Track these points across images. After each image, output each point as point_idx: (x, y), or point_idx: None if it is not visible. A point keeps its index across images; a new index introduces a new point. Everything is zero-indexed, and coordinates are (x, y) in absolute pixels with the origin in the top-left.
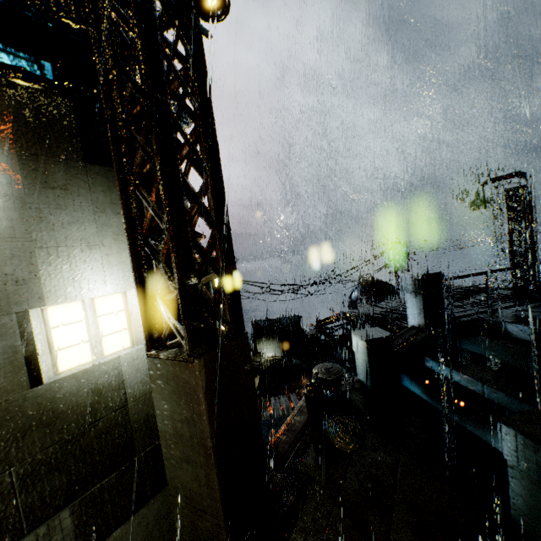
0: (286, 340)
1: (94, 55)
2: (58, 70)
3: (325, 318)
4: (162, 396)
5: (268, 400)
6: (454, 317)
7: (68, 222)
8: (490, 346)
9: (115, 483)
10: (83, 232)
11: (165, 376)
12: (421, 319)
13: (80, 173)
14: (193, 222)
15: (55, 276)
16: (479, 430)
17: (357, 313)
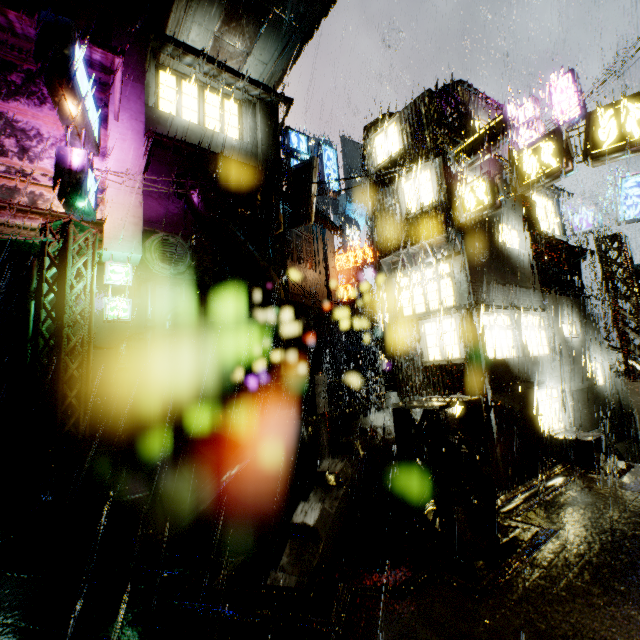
0: None
1: (572, 278)
2: (559, 284)
3: None
4: (636, 395)
5: None
6: None
7: (591, 337)
8: None
9: (612, 427)
10: (593, 340)
11: (639, 388)
12: None
13: (590, 322)
14: (632, 338)
15: (592, 354)
16: None
17: None
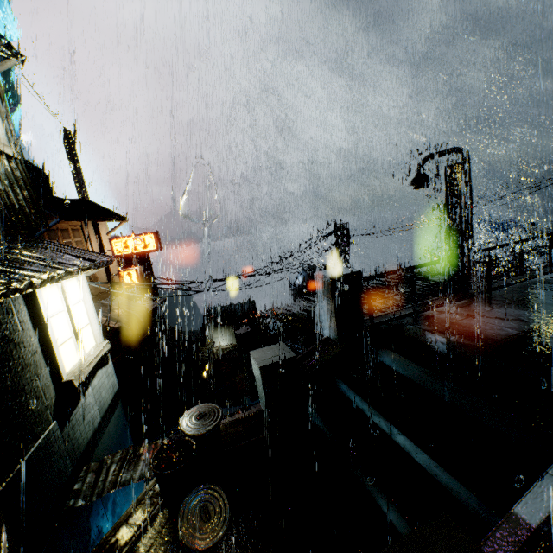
0: (239, 327)
1: None
2: None
3: (255, 315)
4: None
5: (139, 450)
6: (373, 324)
7: None
8: (407, 363)
9: None
10: None
11: None
12: (334, 330)
13: None
14: None
15: None
16: (377, 496)
17: (285, 310)
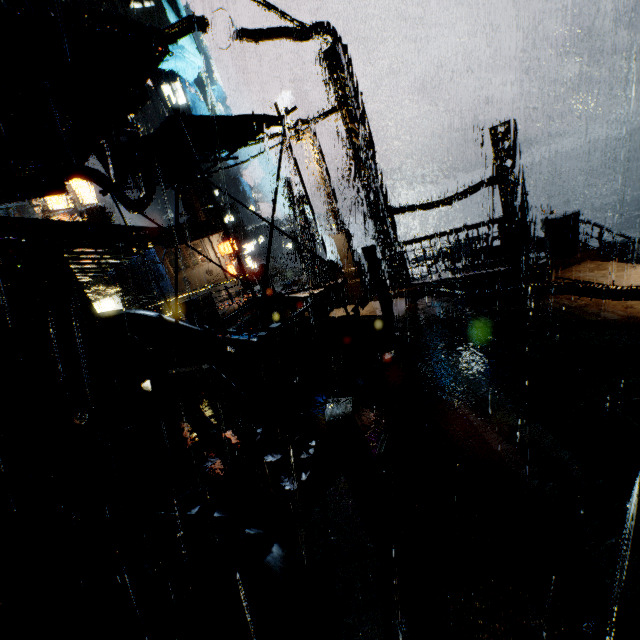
0: None
1: None
2: None
3: None
4: None
5: None
6: None
7: None
8: None
9: None
10: None
11: None
12: None
13: None
14: None
15: None
16: None
17: None
